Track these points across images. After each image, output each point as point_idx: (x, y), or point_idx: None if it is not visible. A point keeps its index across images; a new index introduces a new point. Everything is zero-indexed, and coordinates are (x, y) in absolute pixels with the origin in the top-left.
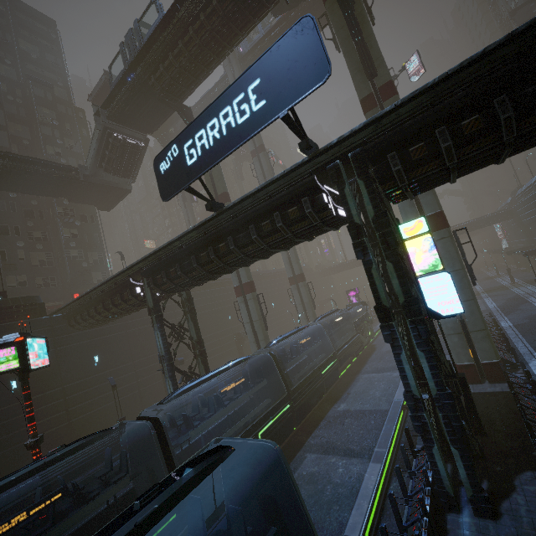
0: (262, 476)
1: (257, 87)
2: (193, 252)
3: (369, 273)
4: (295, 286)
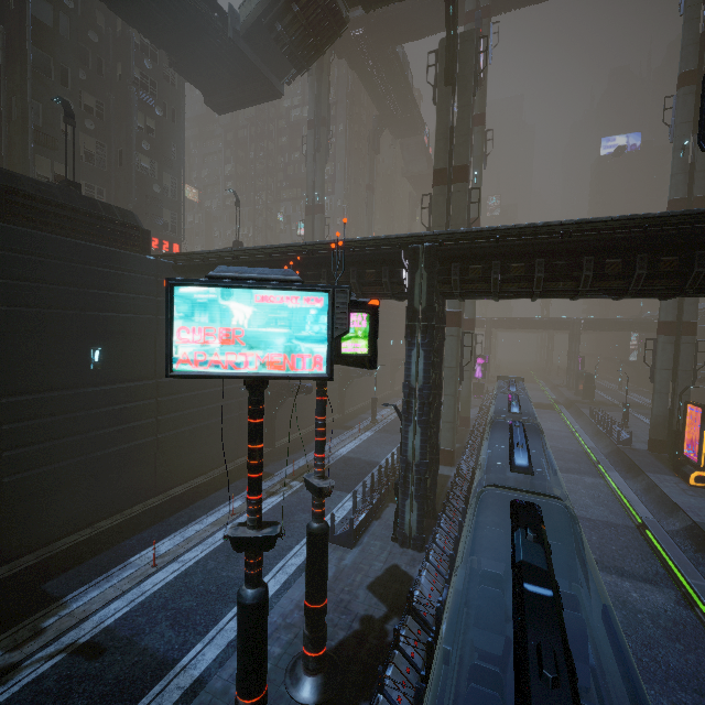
0: None
1: None
2: (590, 251)
3: None
4: None
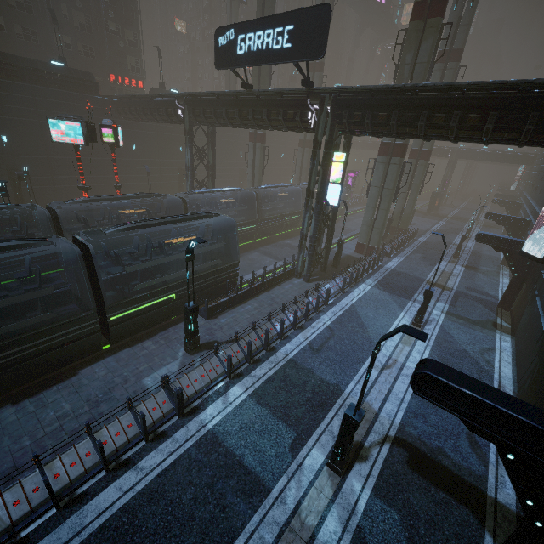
0: (227, 229)
1: (290, 31)
2: (225, 106)
3: (312, 170)
4: (302, 149)
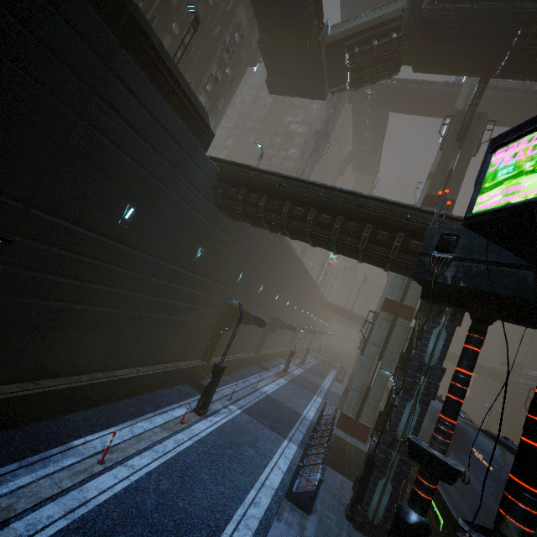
0: None
1: None
2: None
3: None
4: None
